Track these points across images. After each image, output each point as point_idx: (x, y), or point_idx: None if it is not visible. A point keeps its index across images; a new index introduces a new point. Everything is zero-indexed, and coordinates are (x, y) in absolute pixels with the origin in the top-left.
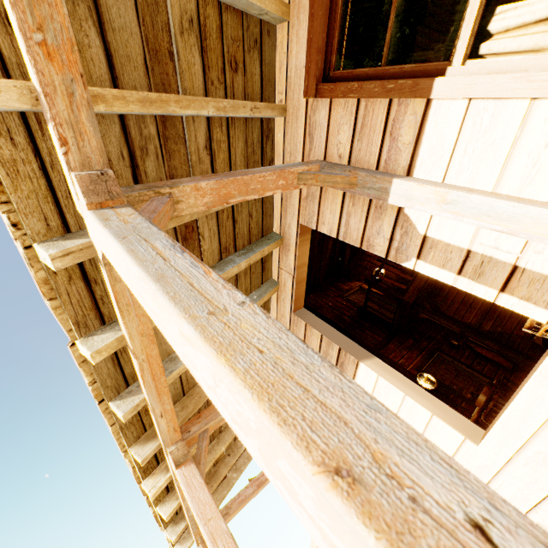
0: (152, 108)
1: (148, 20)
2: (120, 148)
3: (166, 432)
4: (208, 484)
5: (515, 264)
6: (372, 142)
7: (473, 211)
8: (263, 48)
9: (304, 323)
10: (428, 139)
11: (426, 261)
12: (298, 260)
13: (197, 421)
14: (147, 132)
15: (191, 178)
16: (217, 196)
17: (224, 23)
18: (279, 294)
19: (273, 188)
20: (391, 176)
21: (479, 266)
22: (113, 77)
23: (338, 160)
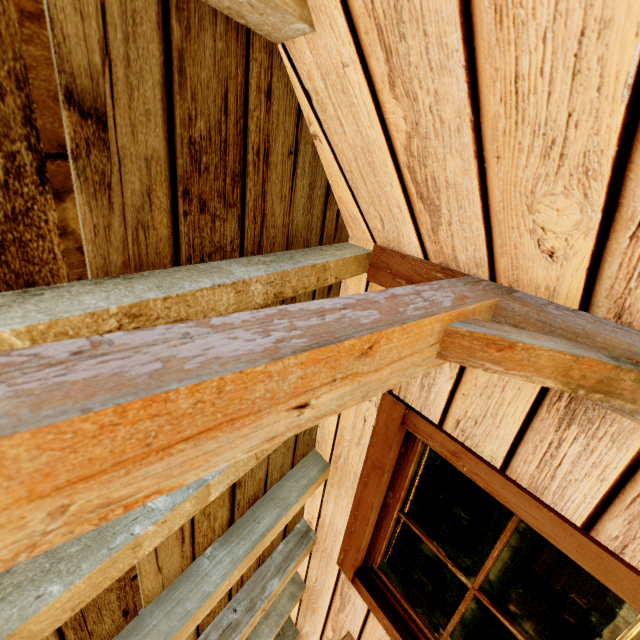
0: None
1: None
2: None
3: None
4: None
5: None
6: None
7: None
8: None
9: None
10: None
11: None
12: None
13: None
14: None
15: None
16: None
17: None
18: None
19: None
20: None
21: None
22: None
23: None
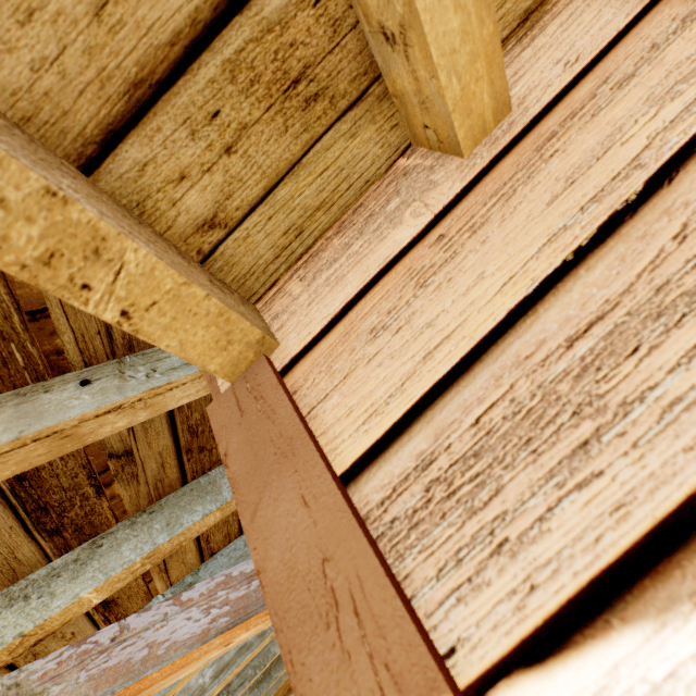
0: None
1: None
2: None
3: None
4: None
5: None
6: None
7: None
8: None
9: None
10: None
11: None
12: None
13: None
14: None
15: None
16: None
17: None
18: None
19: None
20: None
21: None
22: None
23: None
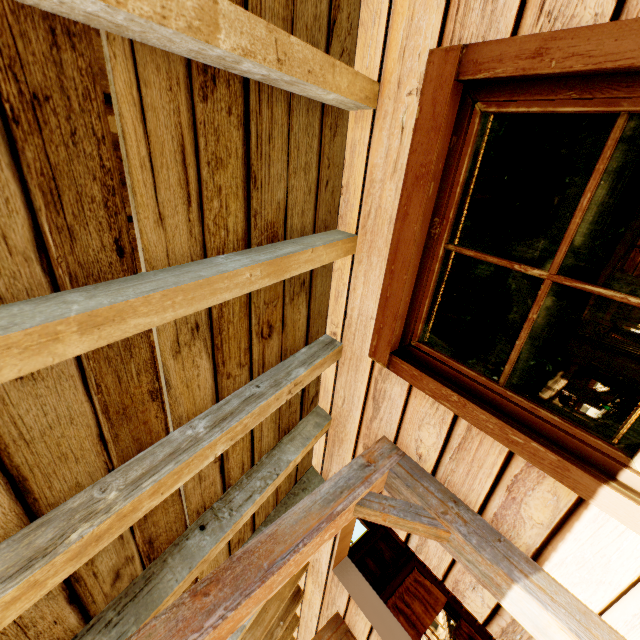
0: (101, 542)
1: (109, 378)
2: None
3: None
4: None
5: None
6: (474, 476)
7: None
8: (313, 282)
9: (347, 593)
10: (578, 542)
11: None
12: None
13: None
14: None
15: (170, 615)
16: (216, 639)
17: (254, 292)
18: None
19: (315, 549)
20: (509, 566)
21: None
22: (27, 504)
23: (416, 458)
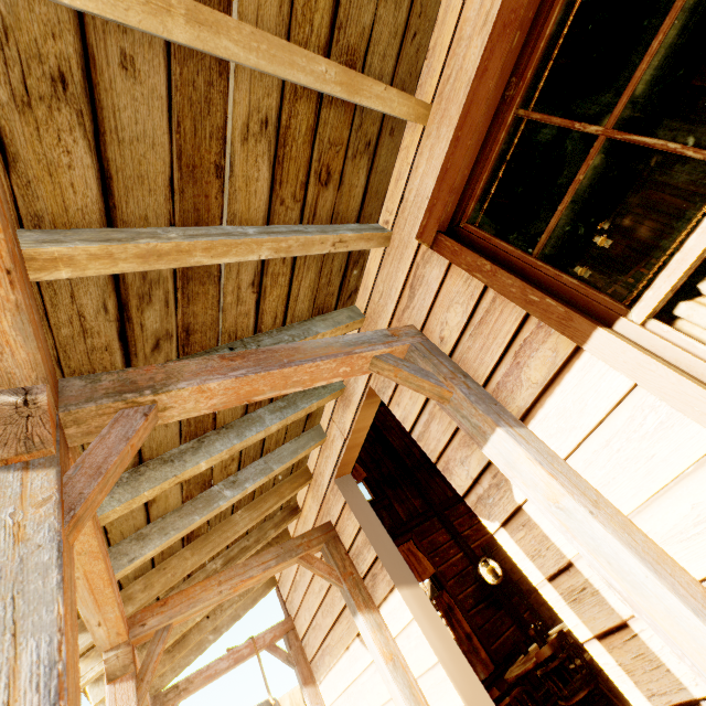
0: (161, 262)
1: (188, 124)
2: (103, 298)
3: (104, 638)
4: (169, 652)
5: (626, 620)
6: (488, 349)
7: (589, 540)
8: (378, 151)
9: (344, 499)
10: (563, 394)
11: (513, 537)
12: (356, 424)
13: (159, 610)
14: (156, 273)
15: (202, 362)
16: (235, 395)
17: (322, 122)
18: (324, 447)
19: (329, 377)
20: (497, 418)
21: (578, 590)
22: (108, 206)
23: (438, 342)
